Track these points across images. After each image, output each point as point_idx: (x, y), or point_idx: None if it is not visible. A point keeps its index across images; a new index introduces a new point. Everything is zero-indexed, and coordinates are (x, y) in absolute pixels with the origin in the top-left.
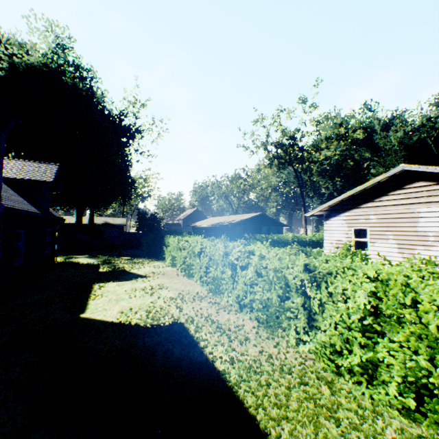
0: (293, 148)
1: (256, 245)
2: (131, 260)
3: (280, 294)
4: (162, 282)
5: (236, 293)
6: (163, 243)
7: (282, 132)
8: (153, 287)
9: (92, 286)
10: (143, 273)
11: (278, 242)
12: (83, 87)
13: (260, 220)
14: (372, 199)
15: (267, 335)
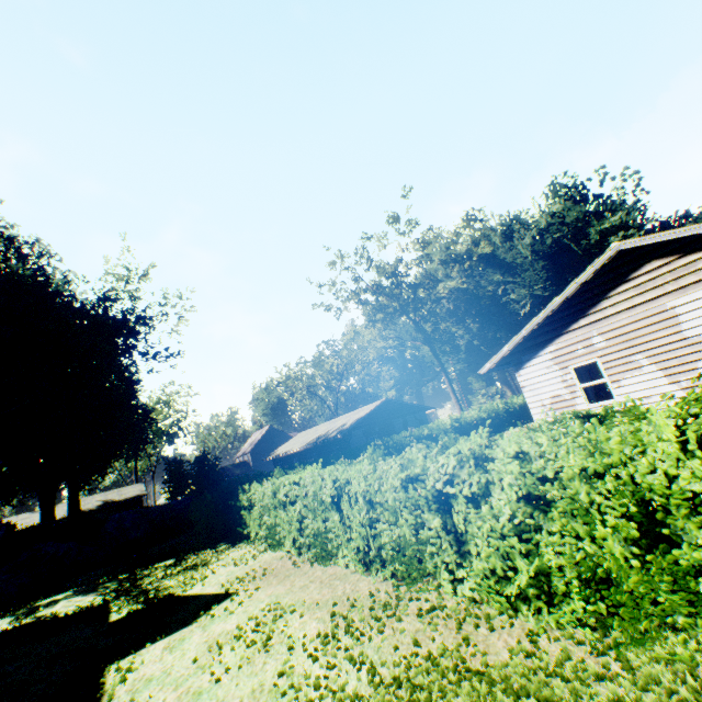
0: (400, 288)
1: (467, 441)
2: (178, 564)
3: (631, 534)
4: (273, 595)
5: (486, 567)
6: (239, 504)
7: (376, 269)
8: (261, 620)
9: (100, 680)
10: (216, 588)
11: (433, 437)
12: (25, 270)
13: (387, 411)
14: (585, 312)
15: (667, 670)
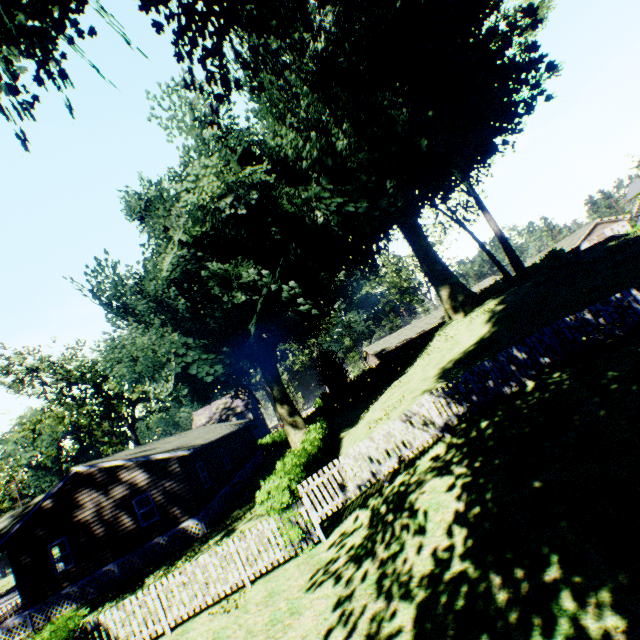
0: None
1: None
2: None
3: None
4: None
5: None
6: None
7: None
8: None
9: None
10: None
11: None
12: None
13: None
14: (590, 233)
15: None
